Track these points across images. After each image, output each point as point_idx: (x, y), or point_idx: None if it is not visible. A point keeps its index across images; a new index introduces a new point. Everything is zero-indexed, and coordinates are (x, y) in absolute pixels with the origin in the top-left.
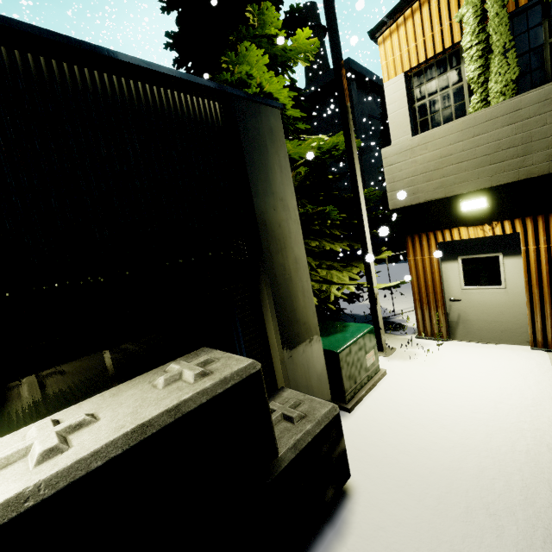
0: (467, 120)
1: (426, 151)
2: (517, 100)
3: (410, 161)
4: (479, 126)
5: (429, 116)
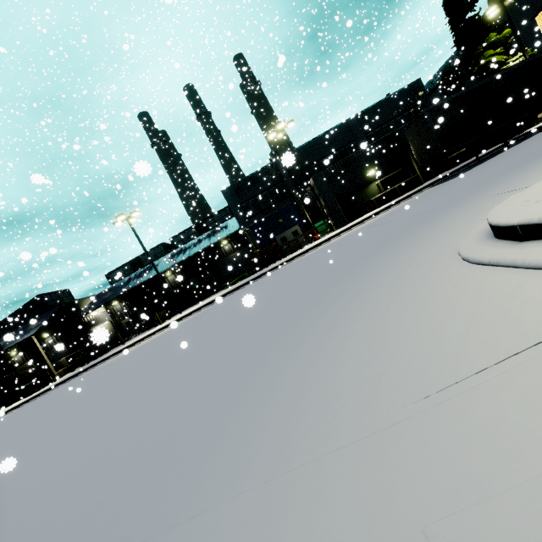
0: None
1: None
2: None
3: None
4: None
5: None
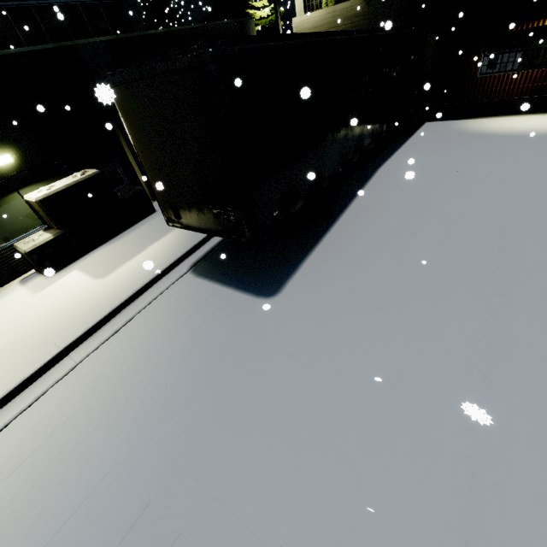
0: (321, 12)
1: (308, 24)
2: (335, 7)
3: (303, 28)
4: (325, 16)
5: (310, 3)
